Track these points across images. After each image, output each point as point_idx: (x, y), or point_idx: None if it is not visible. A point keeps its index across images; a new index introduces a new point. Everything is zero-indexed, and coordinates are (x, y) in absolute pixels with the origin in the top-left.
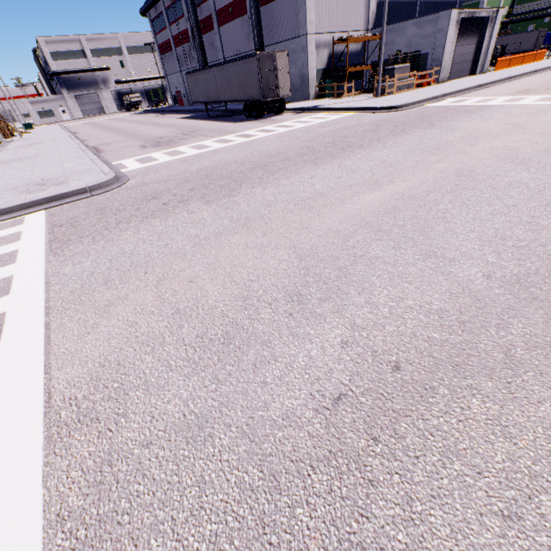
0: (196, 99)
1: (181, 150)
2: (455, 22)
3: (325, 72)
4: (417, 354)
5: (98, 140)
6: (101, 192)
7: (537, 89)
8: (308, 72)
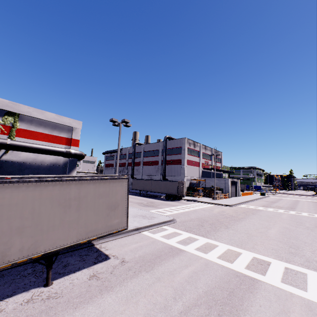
0: (135, 188)
1: (168, 210)
2: (230, 181)
3: (188, 187)
4: None
5: None
6: (175, 222)
7: (267, 206)
8: None
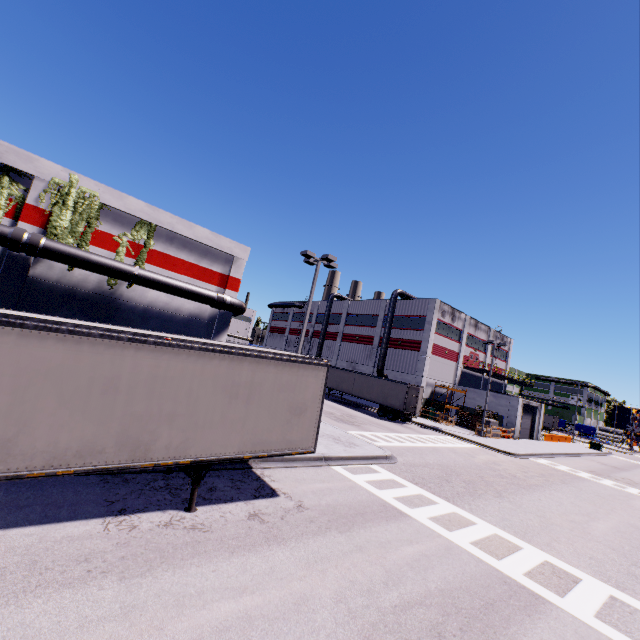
0: None
1: (381, 436)
2: (521, 405)
3: (427, 400)
4: None
5: None
6: (395, 462)
7: (601, 473)
8: None
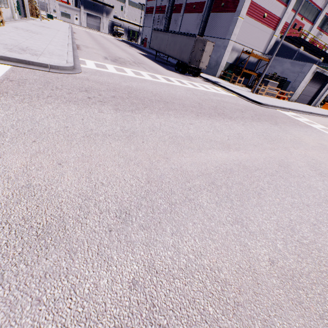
0: (153, 46)
1: (125, 70)
2: (312, 72)
3: (230, 65)
4: (187, 326)
5: (83, 42)
6: (56, 71)
7: None
8: (221, 61)
